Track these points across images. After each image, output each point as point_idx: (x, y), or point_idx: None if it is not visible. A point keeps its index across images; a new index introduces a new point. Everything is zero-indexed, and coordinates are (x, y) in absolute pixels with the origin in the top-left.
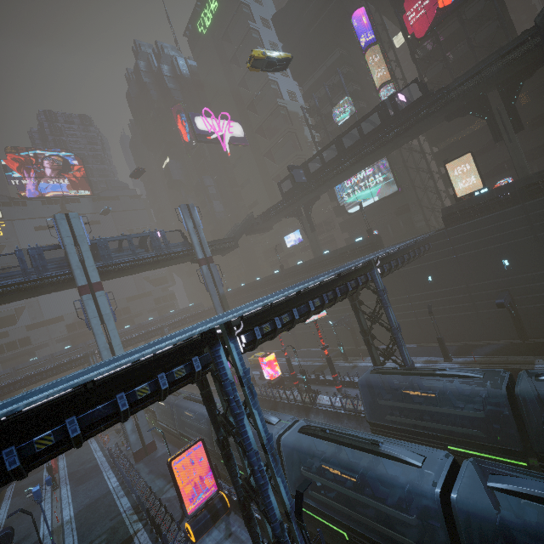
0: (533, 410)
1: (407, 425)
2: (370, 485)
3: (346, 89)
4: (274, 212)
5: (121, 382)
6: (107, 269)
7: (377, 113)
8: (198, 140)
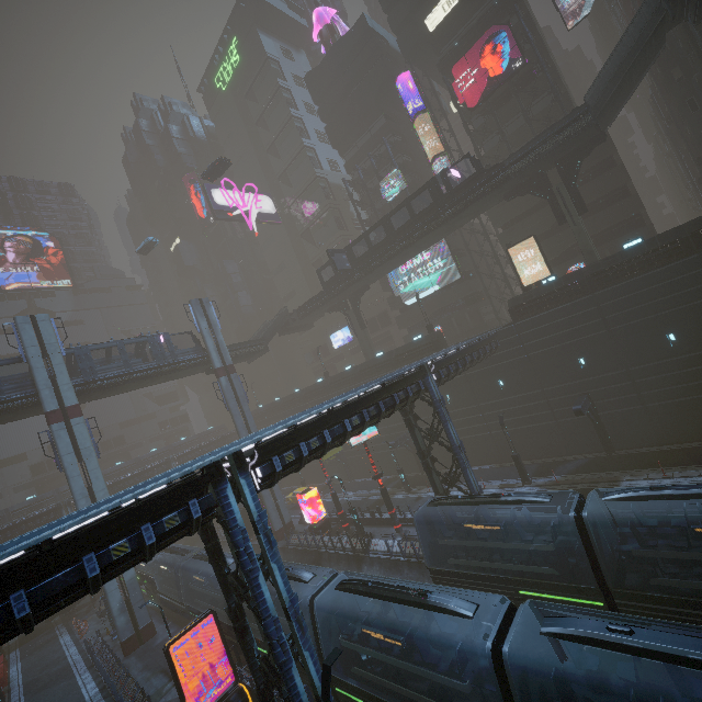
0: (607, 537)
1: (475, 569)
2: (418, 649)
3: (394, 161)
4: (313, 306)
5: (89, 539)
6: (89, 386)
7: (428, 190)
8: (216, 217)
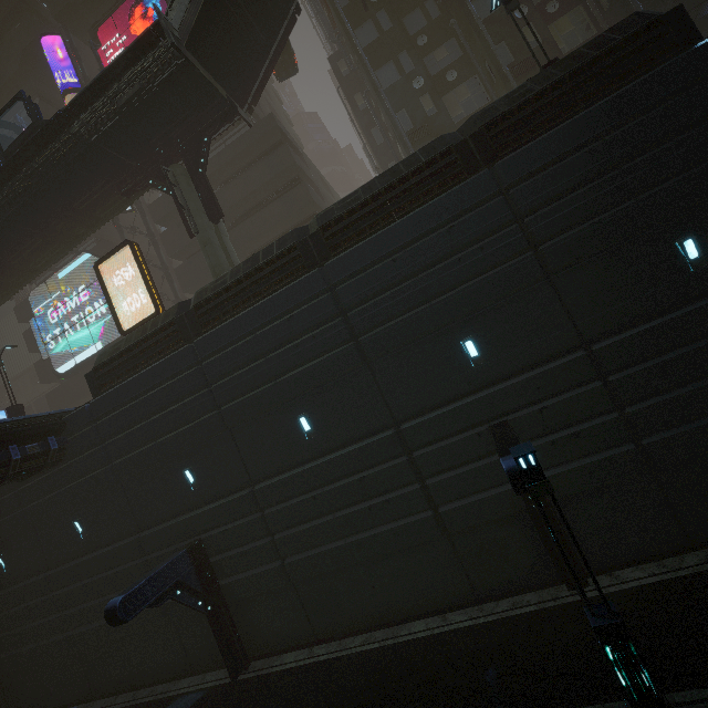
0: None
1: None
2: None
3: None
4: None
5: None
6: None
7: None
8: None
